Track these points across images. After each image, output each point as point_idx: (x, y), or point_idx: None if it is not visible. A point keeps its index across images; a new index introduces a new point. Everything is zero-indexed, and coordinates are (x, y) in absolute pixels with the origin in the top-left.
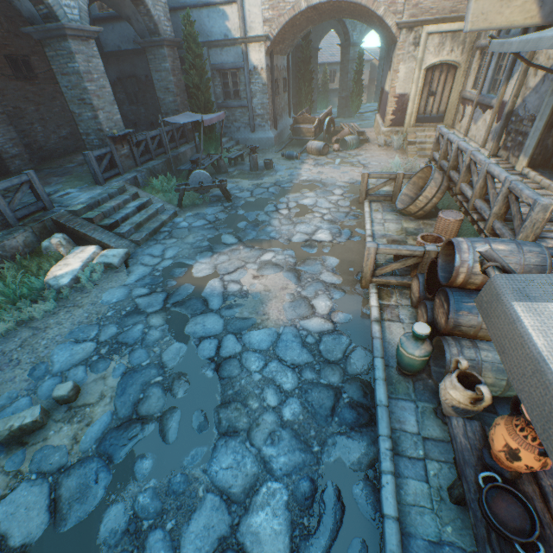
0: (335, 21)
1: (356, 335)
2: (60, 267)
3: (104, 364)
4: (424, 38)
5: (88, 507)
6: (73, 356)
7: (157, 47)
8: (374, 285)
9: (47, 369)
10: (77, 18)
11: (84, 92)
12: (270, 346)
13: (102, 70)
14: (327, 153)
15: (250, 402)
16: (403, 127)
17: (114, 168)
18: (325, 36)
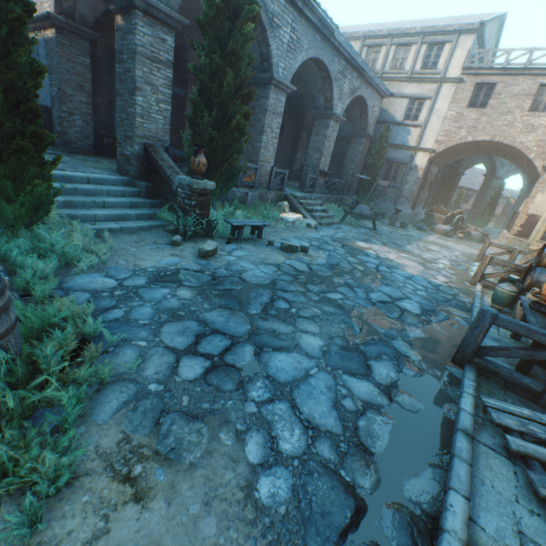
0: (486, 158)
1: (463, 293)
2: (286, 215)
3: (317, 250)
4: None
5: (325, 274)
6: (300, 243)
7: (360, 138)
8: (480, 283)
9: (289, 241)
10: (338, 112)
11: (321, 145)
12: (408, 277)
13: (334, 138)
14: (451, 237)
15: (397, 283)
16: (527, 239)
17: (312, 188)
18: (469, 169)
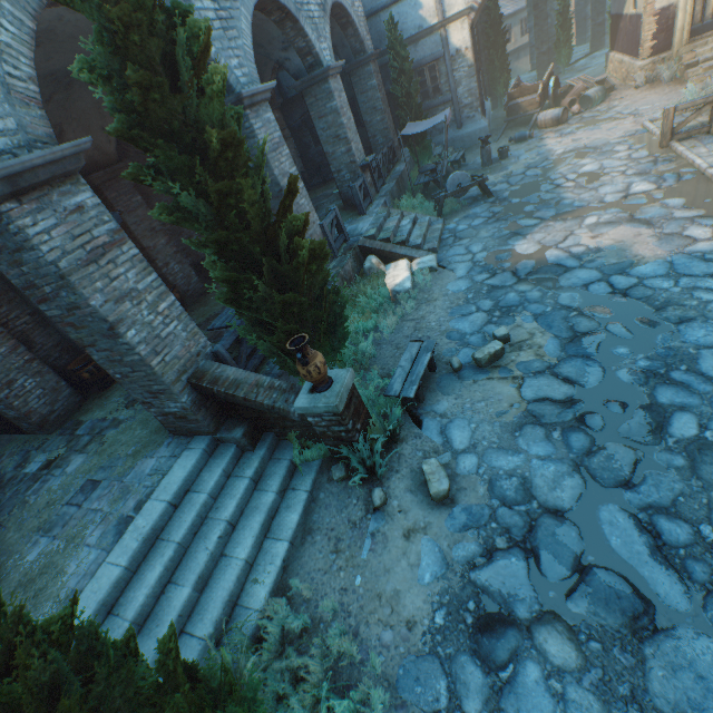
0: None
1: None
2: (392, 279)
3: (508, 320)
4: None
5: (598, 376)
6: (473, 323)
7: (362, 67)
8: None
9: (460, 333)
10: (329, 59)
11: (339, 128)
12: (668, 271)
13: (346, 103)
14: (565, 120)
15: (685, 303)
16: (669, 51)
17: (366, 198)
18: None
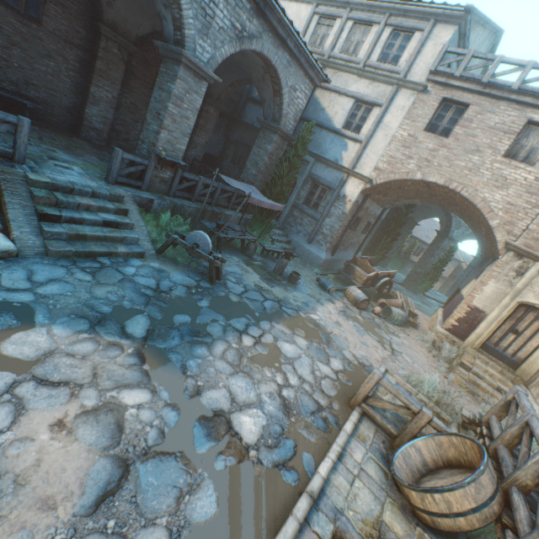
0: (443, 212)
1: None
2: None
3: None
4: (532, 273)
5: None
6: None
7: (271, 131)
8: None
9: None
10: (204, 60)
11: (164, 108)
12: None
13: (197, 106)
14: (364, 308)
15: None
16: (462, 341)
17: (139, 180)
18: (429, 221)
